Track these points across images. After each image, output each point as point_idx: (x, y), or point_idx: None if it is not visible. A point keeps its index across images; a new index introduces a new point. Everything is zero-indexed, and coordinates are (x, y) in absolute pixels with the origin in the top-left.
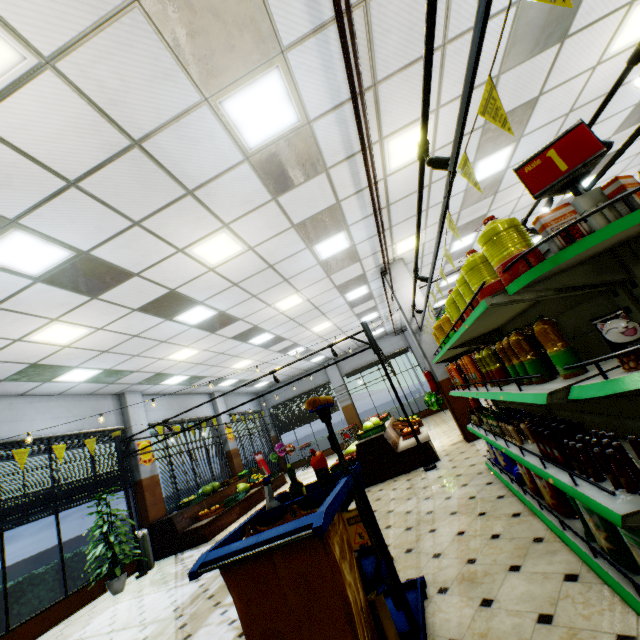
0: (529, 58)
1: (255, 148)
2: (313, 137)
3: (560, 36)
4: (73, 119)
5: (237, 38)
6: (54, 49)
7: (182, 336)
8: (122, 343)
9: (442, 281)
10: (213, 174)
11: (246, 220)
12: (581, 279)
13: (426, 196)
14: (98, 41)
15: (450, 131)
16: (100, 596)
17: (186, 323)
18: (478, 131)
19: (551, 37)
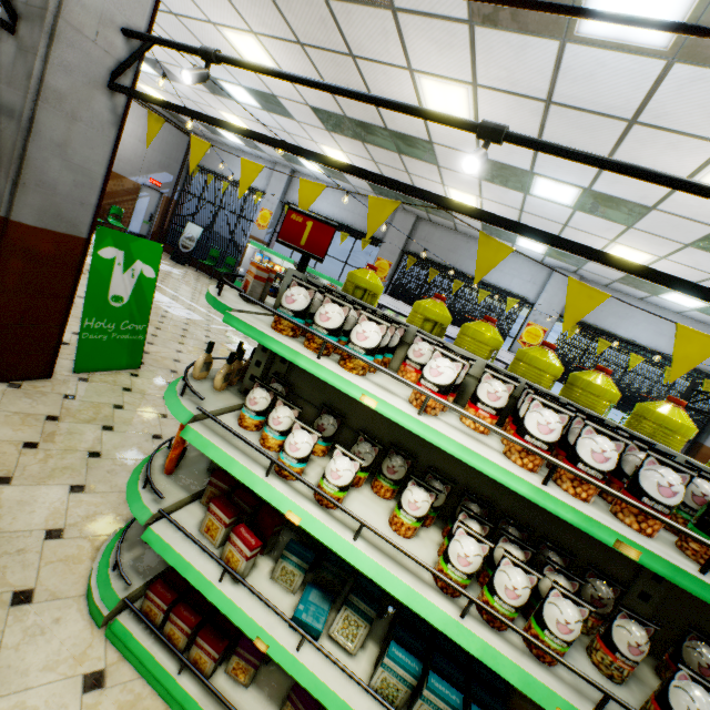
0: None
1: (671, 42)
2: None
3: None
4: (506, 105)
5: None
6: (471, 77)
7: None
8: (706, 280)
9: None
10: (641, 95)
11: None
12: None
13: None
14: (479, 59)
15: None
16: None
17: None
18: None
19: None
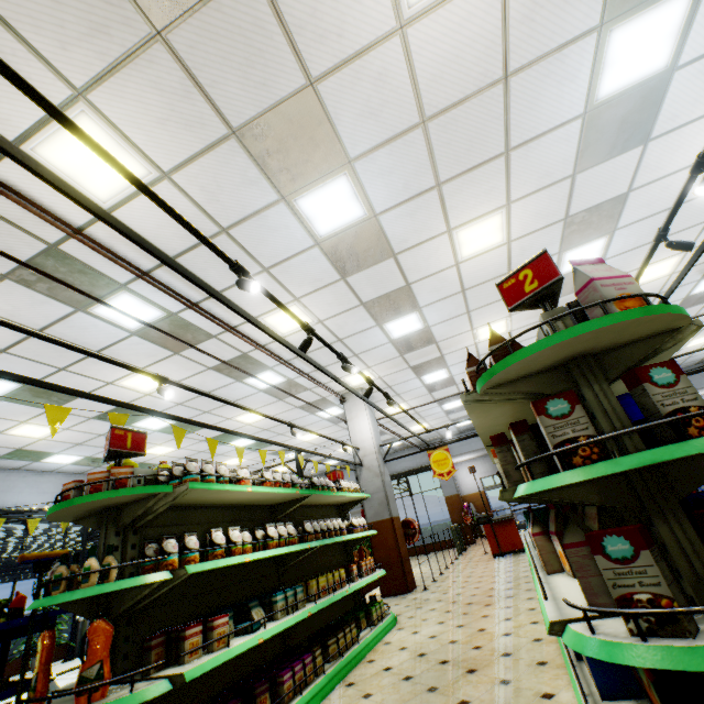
0: (367, 267)
1: (137, 328)
2: (185, 320)
3: (388, 254)
4: None
5: (84, 283)
6: None
7: (150, 437)
8: (92, 439)
9: (443, 405)
10: (110, 342)
11: (159, 365)
12: (91, 525)
13: (345, 347)
14: None
15: (326, 309)
16: (29, 671)
17: (148, 428)
18: (360, 307)
19: (378, 256)
